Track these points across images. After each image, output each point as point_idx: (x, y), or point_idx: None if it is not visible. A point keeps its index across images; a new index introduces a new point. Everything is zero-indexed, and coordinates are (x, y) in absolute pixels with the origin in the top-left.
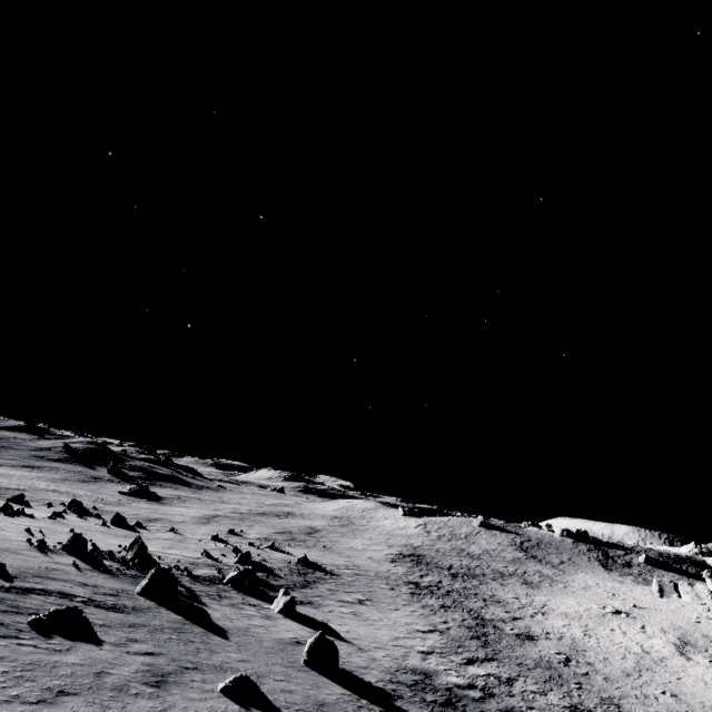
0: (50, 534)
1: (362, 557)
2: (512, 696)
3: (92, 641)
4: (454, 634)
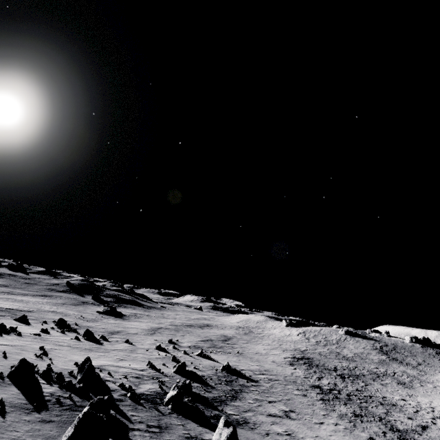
0: (15, 354)
1: (267, 361)
2: None
3: None
4: None
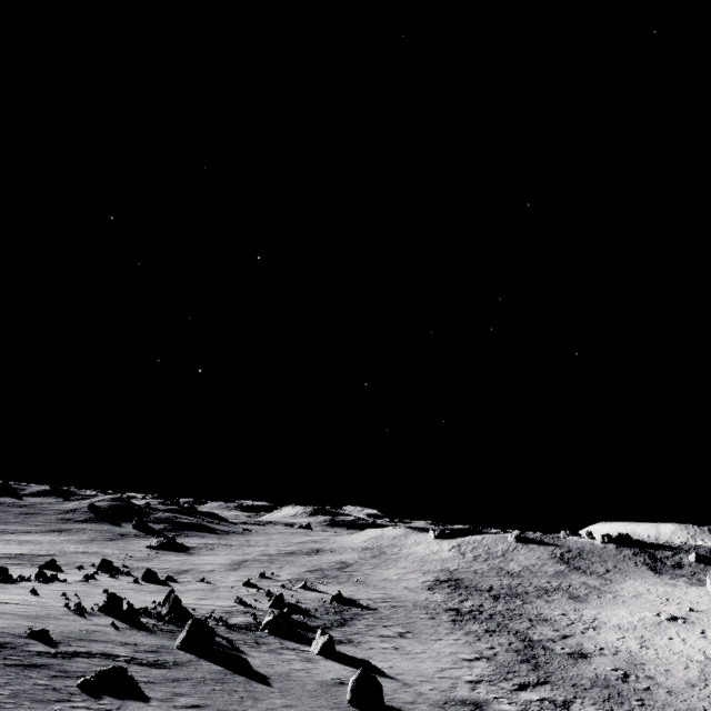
0: (85, 597)
1: (397, 588)
2: None
3: (140, 698)
4: (502, 660)
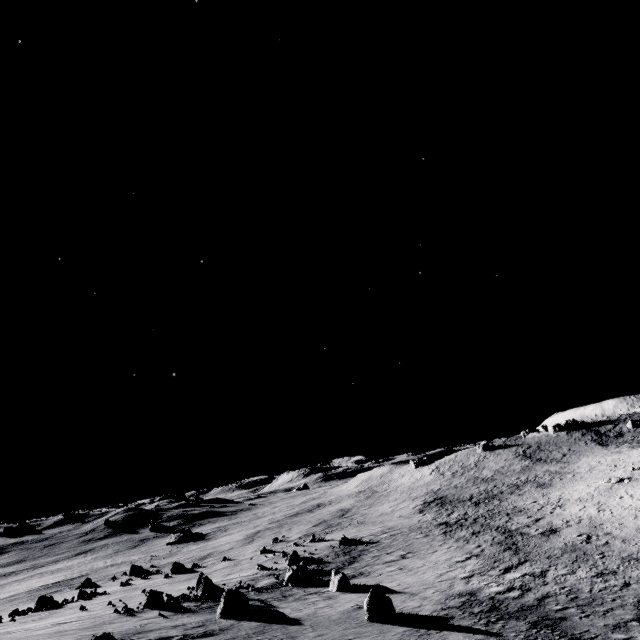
0: (128, 600)
1: (393, 519)
2: (546, 585)
3: None
4: (488, 553)
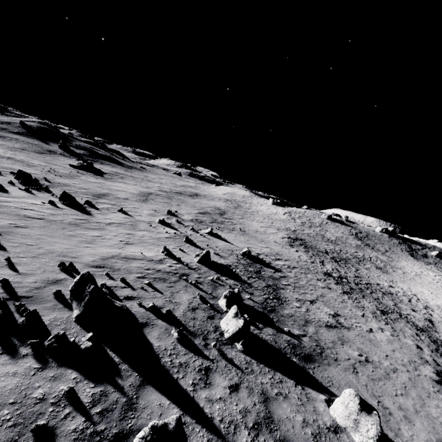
0: None
1: (271, 242)
2: None
3: None
4: None
